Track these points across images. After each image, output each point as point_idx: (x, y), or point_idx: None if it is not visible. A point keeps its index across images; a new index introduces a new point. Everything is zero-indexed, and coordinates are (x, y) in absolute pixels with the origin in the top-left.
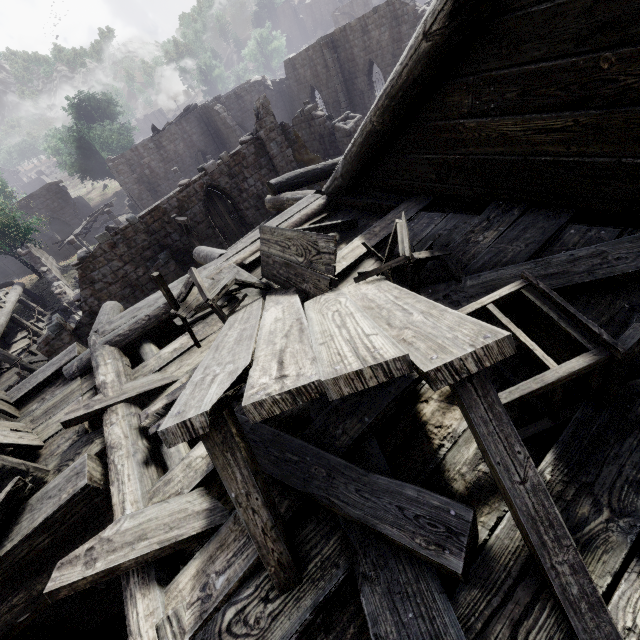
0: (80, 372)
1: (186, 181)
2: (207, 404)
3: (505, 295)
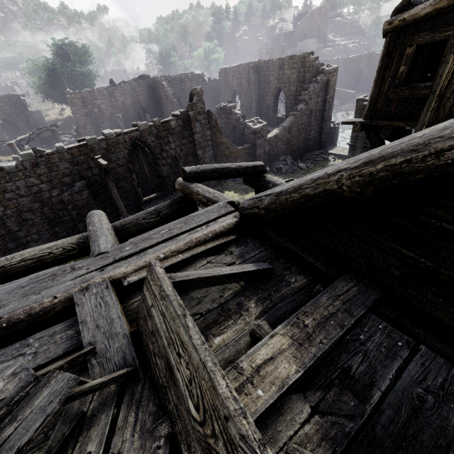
0: None
1: (119, 131)
2: None
3: None
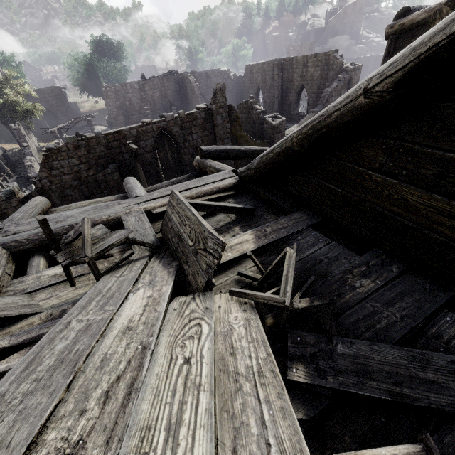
0: None
1: (148, 120)
2: None
3: None
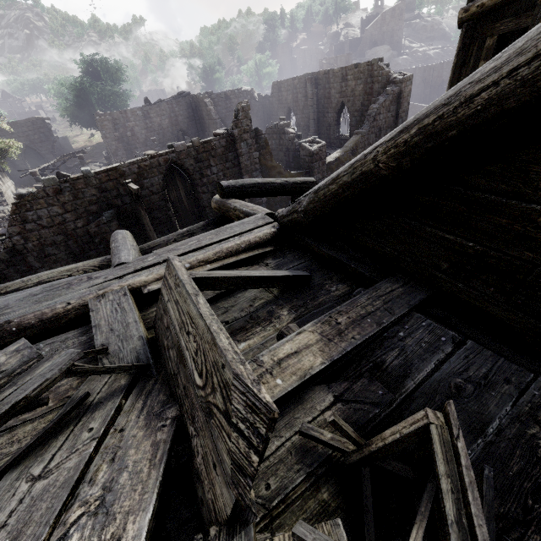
0: None
1: (152, 152)
2: None
3: None
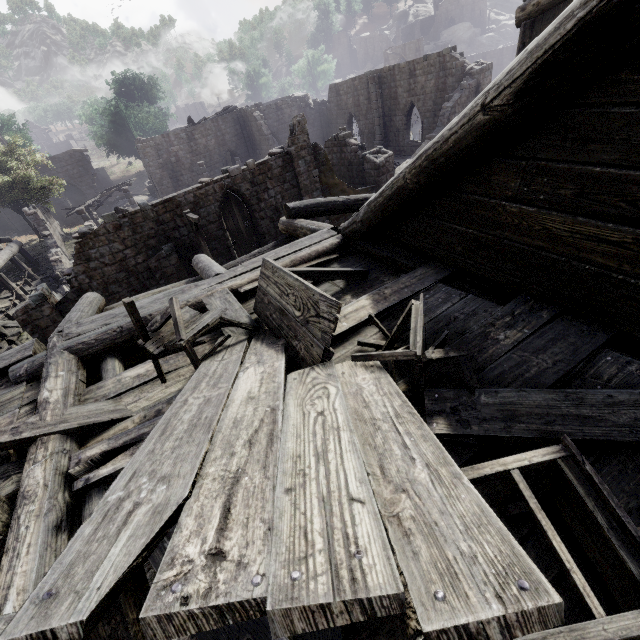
0: (28, 376)
1: (207, 179)
2: (91, 596)
3: (537, 462)
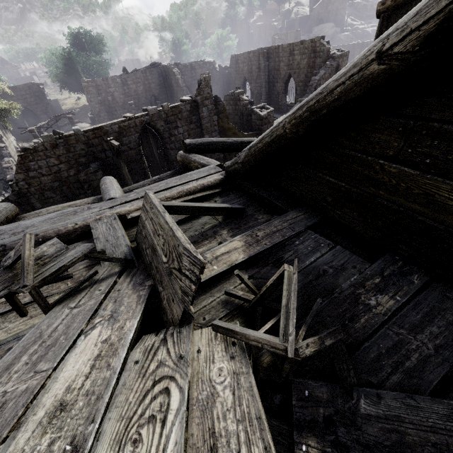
0: None
1: (130, 115)
2: None
3: None
